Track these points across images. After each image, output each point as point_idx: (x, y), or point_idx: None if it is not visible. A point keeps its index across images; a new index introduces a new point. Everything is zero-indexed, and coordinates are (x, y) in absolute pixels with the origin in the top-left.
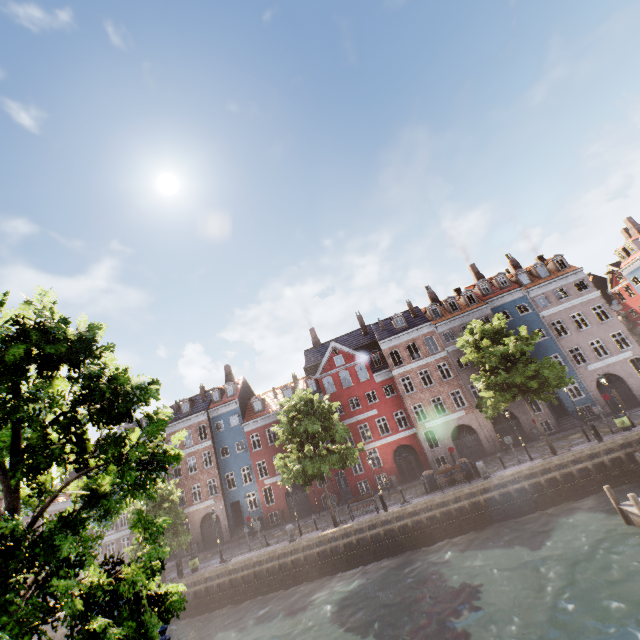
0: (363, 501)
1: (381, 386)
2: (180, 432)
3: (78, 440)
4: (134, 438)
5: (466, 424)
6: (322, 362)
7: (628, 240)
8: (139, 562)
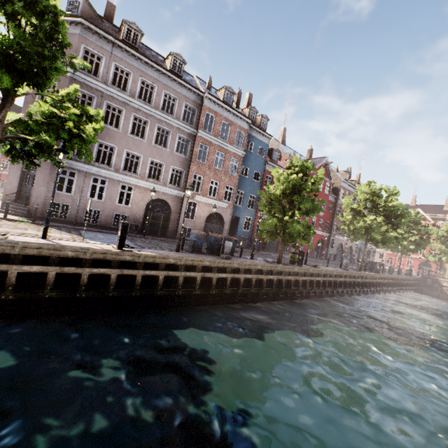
0: (313, 259)
1: (329, 203)
2: None
3: None
4: None
5: (341, 244)
6: (319, 164)
7: None
8: None
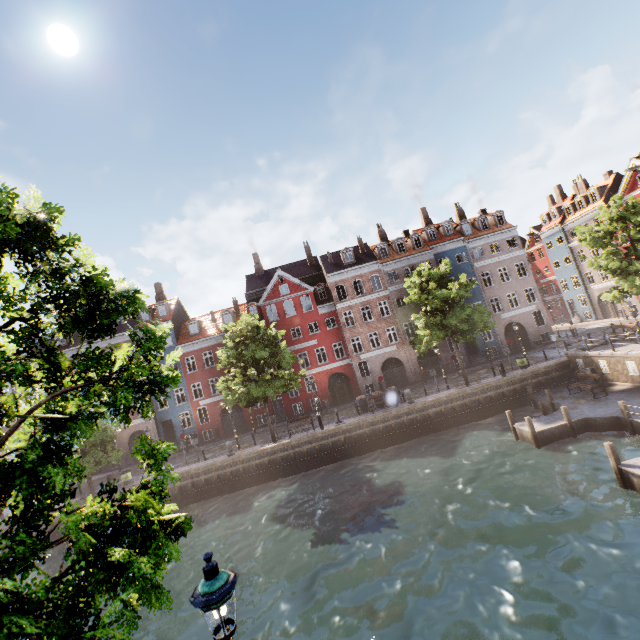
0: (297, 421)
1: (324, 318)
2: (175, 351)
3: (48, 355)
4: (121, 356)
5: (396, 357)
6: (267, 290)
7: (554, 207)
8: (145, 489)
